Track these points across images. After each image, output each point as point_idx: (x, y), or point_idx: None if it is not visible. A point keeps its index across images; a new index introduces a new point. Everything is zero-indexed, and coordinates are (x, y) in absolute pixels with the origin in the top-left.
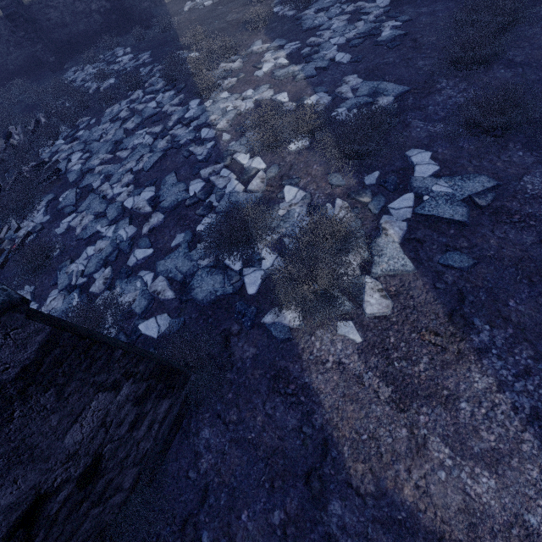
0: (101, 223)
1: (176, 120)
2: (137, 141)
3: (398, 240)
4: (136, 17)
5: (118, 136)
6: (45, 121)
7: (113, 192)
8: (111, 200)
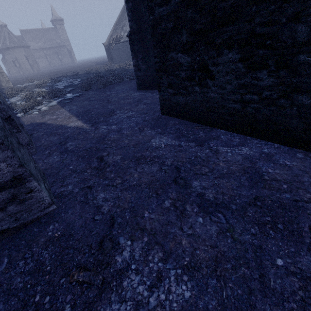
0: None
1: None
2: None
3: (56, 102)
4: None
5: None
6: None
7: None
8: None
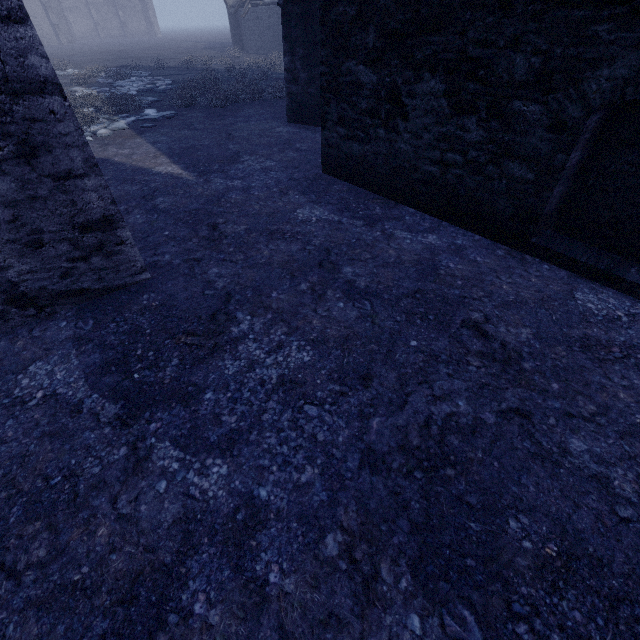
0: None
1: None
2: None
3: (125, 123)
4: None
5: None
6: None
7: None
8: None
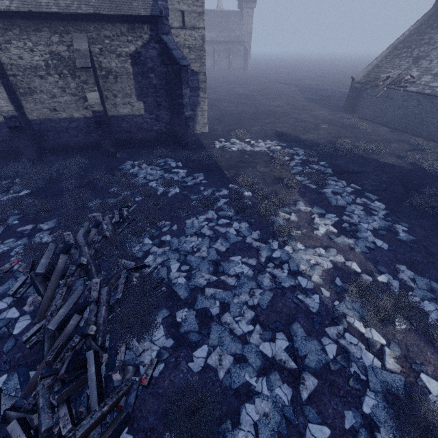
0: (247, 371)
1: (266, 257)
2: (238, 269)
3: None
4: (183, 142)
5: (214, 256)
6: (126, 214)
7: (241, 329)
8: (238, 336)
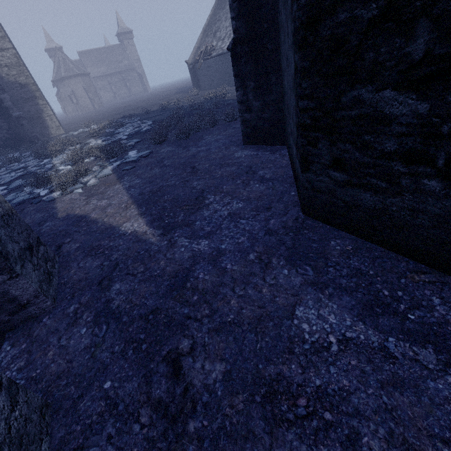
0: None
1: (33, 166)
2: (5, 176)
3: (111, 168)
4: (27, 140)
5: None
6: None
7: None
8: None
